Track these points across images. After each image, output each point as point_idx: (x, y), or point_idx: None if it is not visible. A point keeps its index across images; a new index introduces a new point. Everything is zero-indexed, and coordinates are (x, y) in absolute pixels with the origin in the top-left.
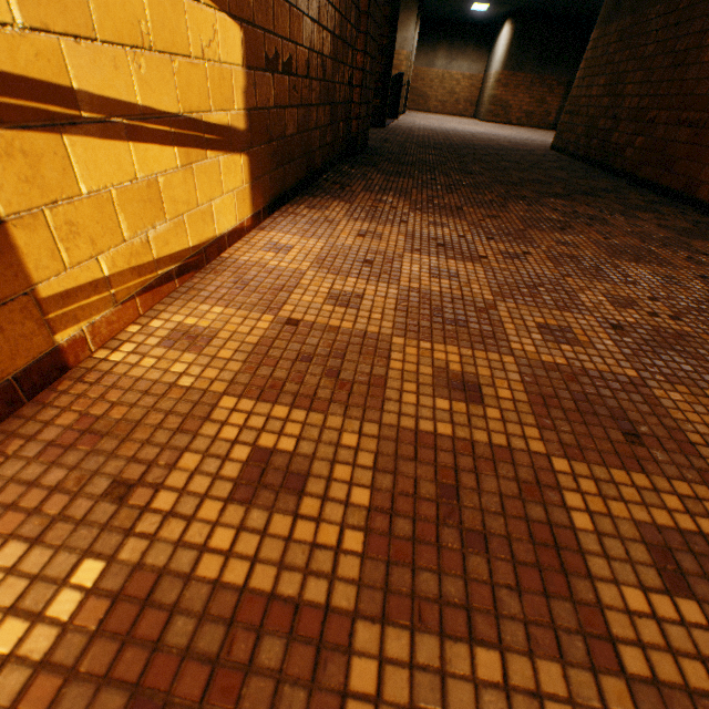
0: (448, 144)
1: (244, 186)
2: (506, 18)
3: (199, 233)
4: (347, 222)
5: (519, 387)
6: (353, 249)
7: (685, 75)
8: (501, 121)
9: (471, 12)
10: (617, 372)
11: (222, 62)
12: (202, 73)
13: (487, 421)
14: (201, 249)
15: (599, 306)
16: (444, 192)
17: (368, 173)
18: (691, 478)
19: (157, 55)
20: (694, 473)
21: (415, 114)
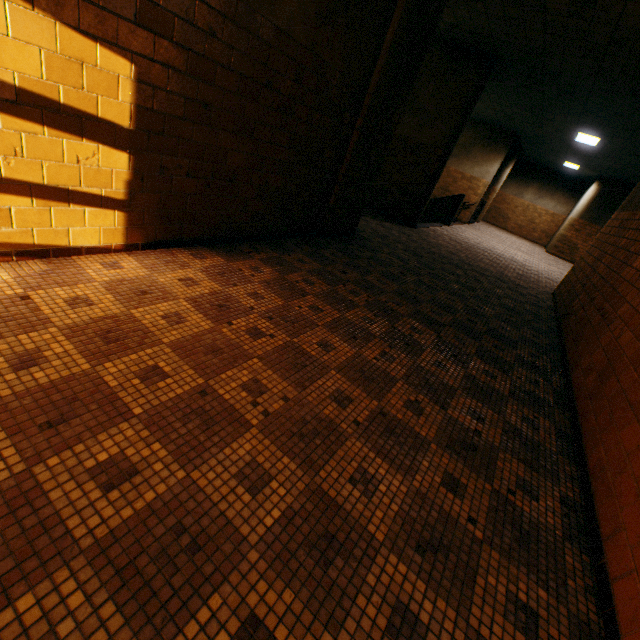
0: (442, 256)
1: (116, 227)
2: (596, 179)
3: (50, 240)
4: (196, 270)
5: (56, 377)
6: (156, 284)
7: (621, 272)
8: (564, 257)
9: (565, 167)
10: (131, 406)
11: (101, 167)
12: (75, 170)
13: (1, 377)
14: (49, 248)
15: (231, 381)
16: (328, 282)
17: (300, 251)
18: (28, 454)
19: (29, 160)
20: (35, 454)
21: (484, 227)
